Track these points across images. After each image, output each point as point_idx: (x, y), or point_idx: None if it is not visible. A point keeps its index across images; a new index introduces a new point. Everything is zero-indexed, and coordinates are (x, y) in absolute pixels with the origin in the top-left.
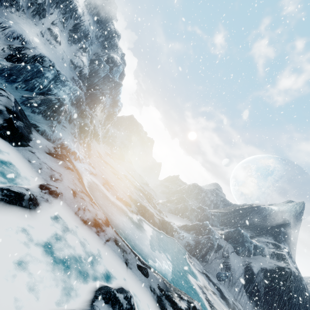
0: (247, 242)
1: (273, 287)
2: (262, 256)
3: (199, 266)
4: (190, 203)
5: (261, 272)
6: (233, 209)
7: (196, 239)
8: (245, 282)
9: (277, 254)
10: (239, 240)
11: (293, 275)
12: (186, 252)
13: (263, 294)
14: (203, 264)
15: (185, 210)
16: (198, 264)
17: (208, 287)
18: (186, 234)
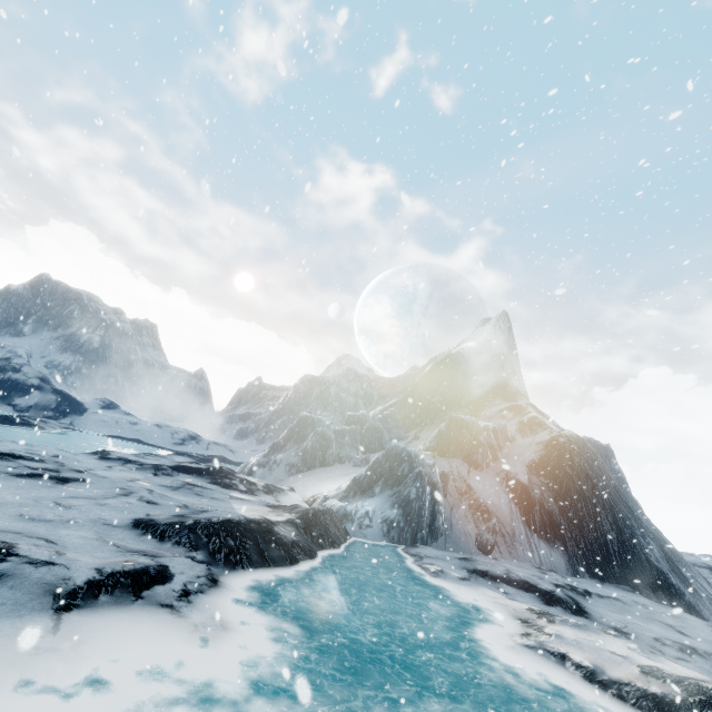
0: (480, 434)
1: (565, 487)
2: (512, 443)
3: (449, 560)
4: (327, 423)
5: (532, 474)
6: (411, 385)
7: (396, 497)
8: (523, 515)
9: (526, 422)
10: (465, 440)
11: (574, 443)
12: (399, 551)
13: (560, 514)
14: (442, 544)
15: (326, 446)
16: (442, 558)
17: (522, 612)
18: (369, 504)
